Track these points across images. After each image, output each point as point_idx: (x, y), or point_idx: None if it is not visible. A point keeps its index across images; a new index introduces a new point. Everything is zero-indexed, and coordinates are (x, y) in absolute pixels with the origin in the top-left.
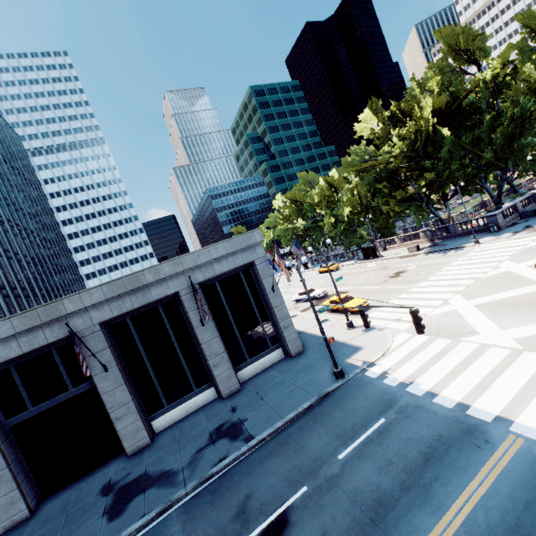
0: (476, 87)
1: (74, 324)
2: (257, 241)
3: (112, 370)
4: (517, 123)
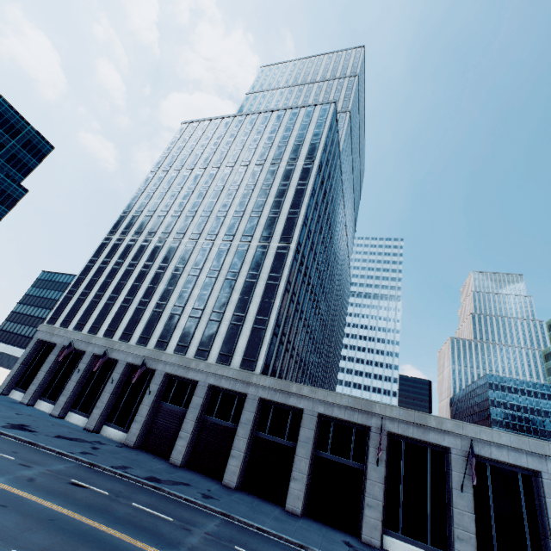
0: None
1: (374, 421)
2: None
3: (380, 467)
4: None
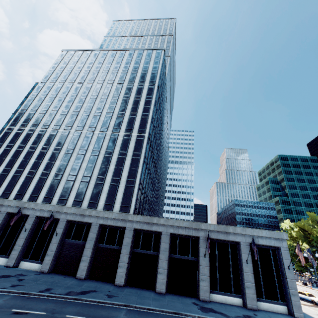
0: None
1: (201, 233)
2: (284, 238)
3: (206, 258)
4: None
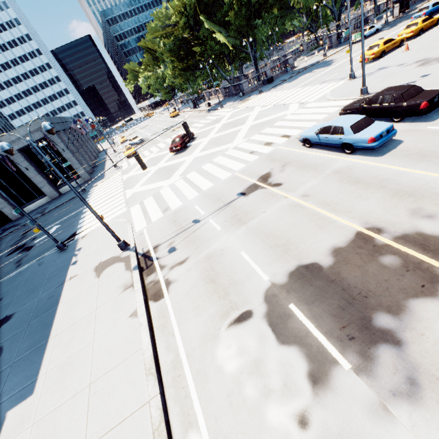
0: None
1: None
2: None
3: None
4: (248, 5)
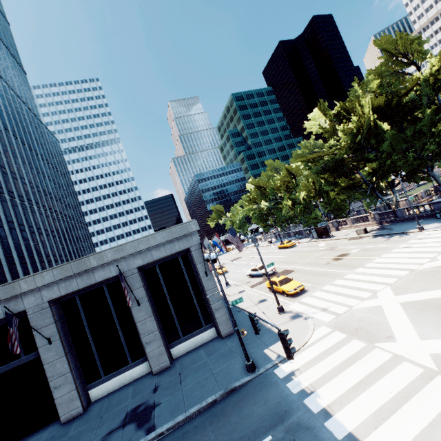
0: (415, 85)
1: (27, 301)
2: (193, 230)
3: (55, 343)
4: None
